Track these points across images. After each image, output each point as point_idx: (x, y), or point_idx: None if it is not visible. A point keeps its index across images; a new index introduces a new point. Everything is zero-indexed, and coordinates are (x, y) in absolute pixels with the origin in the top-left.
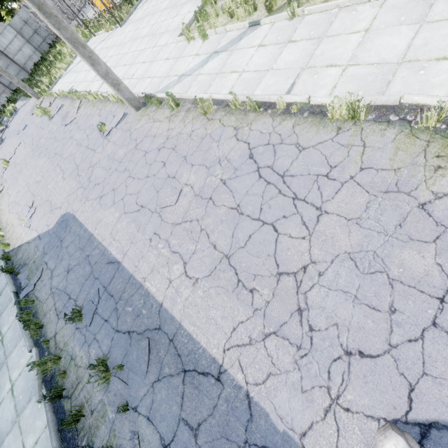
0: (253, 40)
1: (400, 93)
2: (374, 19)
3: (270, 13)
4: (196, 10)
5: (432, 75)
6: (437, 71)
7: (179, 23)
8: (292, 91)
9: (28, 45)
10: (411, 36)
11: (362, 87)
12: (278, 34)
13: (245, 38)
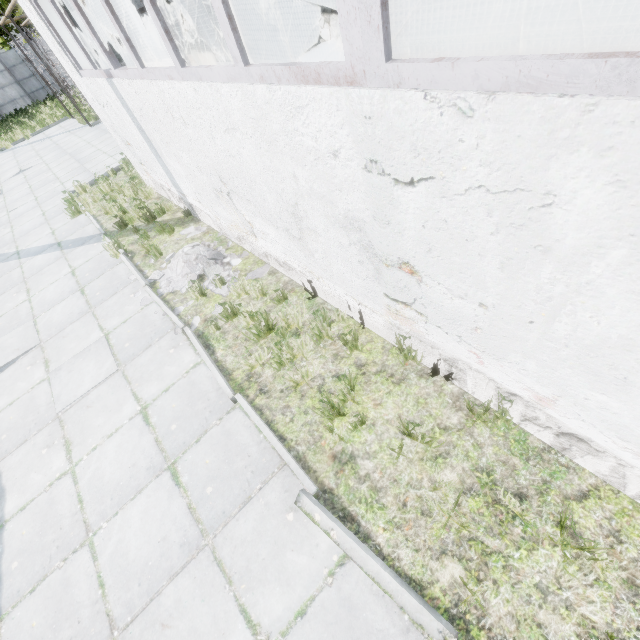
0: (82, 255)
1: (7, 470)
2: (124, 322)
3: (124, 229)
4: (114, 167)
5: (41, 465)
6: (48, 461)
7: (102, 169)
8: (1, 374)
9: (16, 87)
10: (99, 381)
11: (15, 426)
12: (92, 268)
13: (84, 246)
